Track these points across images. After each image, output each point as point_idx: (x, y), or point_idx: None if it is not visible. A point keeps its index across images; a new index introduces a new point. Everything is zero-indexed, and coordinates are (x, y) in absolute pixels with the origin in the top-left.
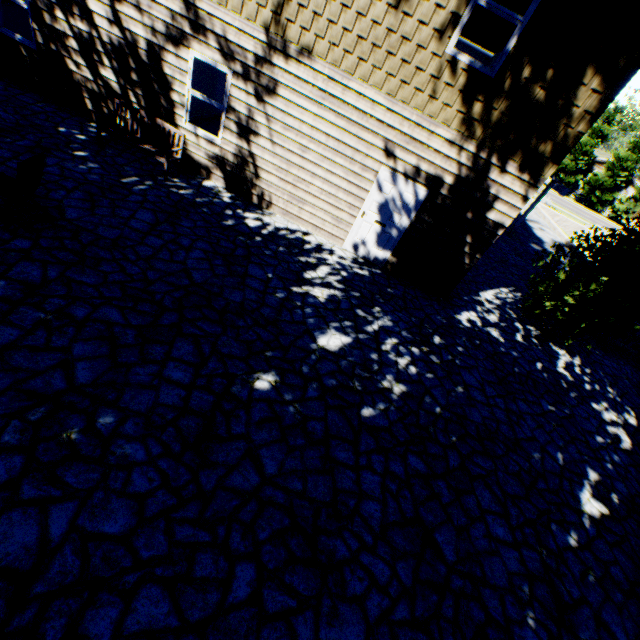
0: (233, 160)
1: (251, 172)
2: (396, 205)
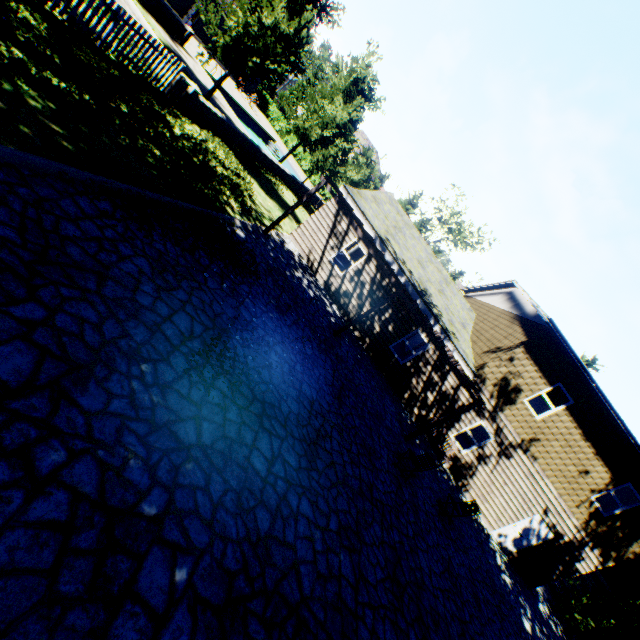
0: (463, 462)
1: (468, 472)
2: (533, 531)
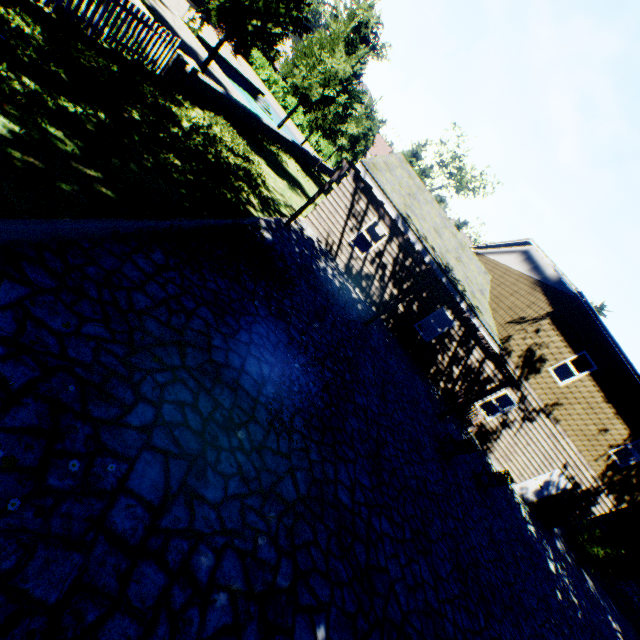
0: (488, 428)
1: (493, 437)
2: (553, 483)
